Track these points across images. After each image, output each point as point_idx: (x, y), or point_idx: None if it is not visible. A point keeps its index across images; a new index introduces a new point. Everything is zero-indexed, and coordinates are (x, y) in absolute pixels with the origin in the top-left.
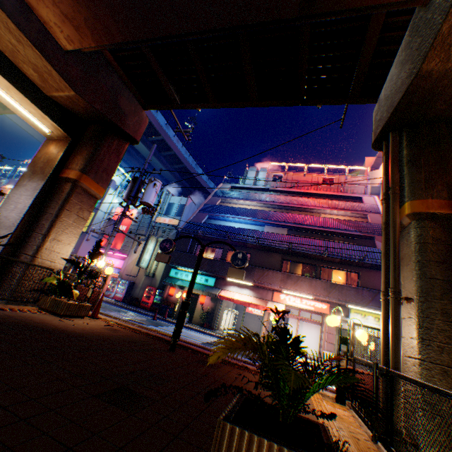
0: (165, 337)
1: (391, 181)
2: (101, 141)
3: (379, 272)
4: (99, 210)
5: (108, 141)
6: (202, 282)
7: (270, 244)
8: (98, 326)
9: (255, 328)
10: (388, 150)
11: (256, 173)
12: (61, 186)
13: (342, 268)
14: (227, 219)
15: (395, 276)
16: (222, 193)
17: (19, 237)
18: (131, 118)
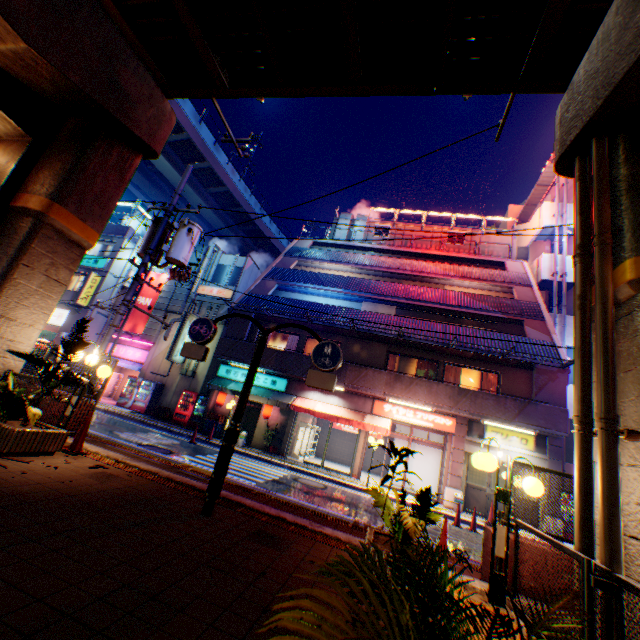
0: (199, 486)
1: (597, 223)
2: (88, 147)
3: (529, 372)
4: (109, 273)
5: (101, 148)
6: (267, 386)
7: (371, 330)
8: (75, 472)
9: (345, 452)
10: (590, 169)
11: (350, 223)
12: (12, 222)
13: (475, 365)
14: (306, 291)
15: (608, 391)
16: (300, 252)
17: None
18: (143, 109)
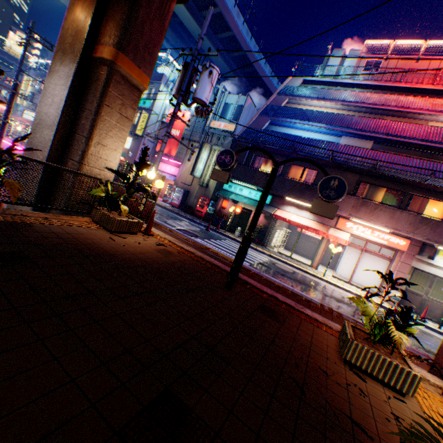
0: (220, 266)
1: None
2: None
3: None
4: (152, 111)
5: None
6: (256, 199)
7: (347, 162)
8: (149, 248)
9: (305, 249)
10: None
11: (340, 59)
12: (95, 71)
13: None
14: (292, 126)
15: None
16: (290, 91)
17: (62, 140)
18: None
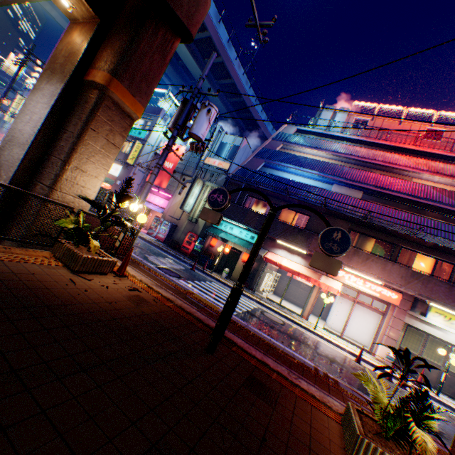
0: (202, 319)
1: None
2: (139, 27)
3: None
4: (147, 142)
5: (149, 29)
6: (247, 239)
7: (339, 209)
8: (119, 293)
9: (295, 295)
10: None
11: (332, 115)
12: (84, 94)
13: (432, 254)
14: (286, 170)
15: None
16: (285, 137)
17: (34, 160)
18: None
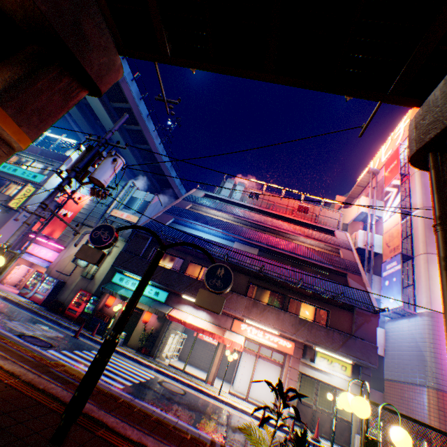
0: (62, 396)
1: None
2: (41, 67)
3: (350, 313)
4: (43, 187)
5: (53, 73)
6: (151, 295)
7: (240, 263)
8: None
9: (203, 358)
10: None
11: (233, 186)
12: None
13: (312, 302)
14: (194, 226)
15: None
16: (194, 199)
17: None
18: (98, 55)
